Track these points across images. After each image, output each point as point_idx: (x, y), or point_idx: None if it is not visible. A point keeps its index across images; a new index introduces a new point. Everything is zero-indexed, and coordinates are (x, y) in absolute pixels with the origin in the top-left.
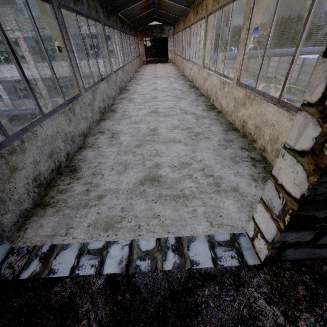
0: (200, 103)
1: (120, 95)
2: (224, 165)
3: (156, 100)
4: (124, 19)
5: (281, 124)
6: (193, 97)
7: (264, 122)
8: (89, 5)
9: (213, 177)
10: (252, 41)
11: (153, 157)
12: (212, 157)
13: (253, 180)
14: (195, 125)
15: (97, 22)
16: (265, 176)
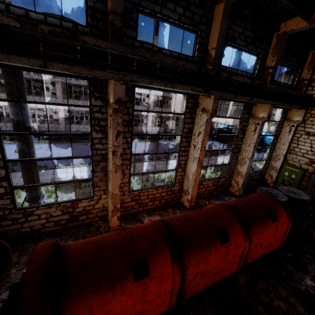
0: None
1: None
2: None
3: None
4: None
5: None
6: None
7: None
8: None
9: None
10: None
11: None
12: None
13: None
14: None
15: None
16: None
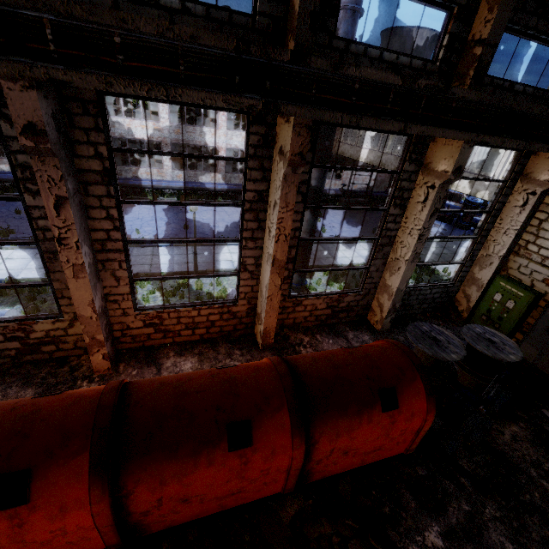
0: None
1: None
2: None
3: None
4: None
5: None
6: None
7: None
8: None
9: None
10: None
11: None
12: None
13: None
14: None
15: None
16: None
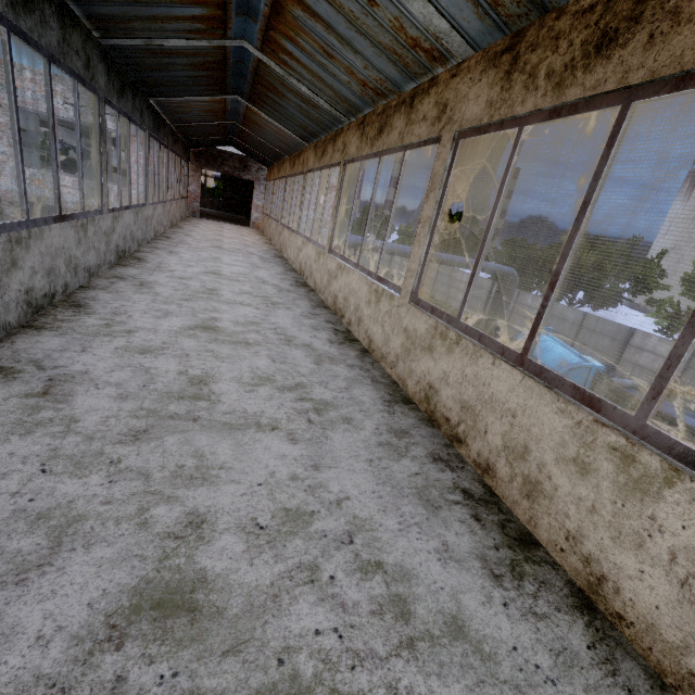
0: (321, 323)
1: (116, 269)
2: (405, 520)
3: (214, 299)
4: (164, 118)
5: (536, 417)
6: (306, 307)
7: (486, 402)
8: (67, 41)
9: (385, 570)
10: (397, 230)
11: (183, 484)
12: (370, 486)
13: (492, 576)
14: (314, 380)
15: (85, 87)
16: (513, 557)
